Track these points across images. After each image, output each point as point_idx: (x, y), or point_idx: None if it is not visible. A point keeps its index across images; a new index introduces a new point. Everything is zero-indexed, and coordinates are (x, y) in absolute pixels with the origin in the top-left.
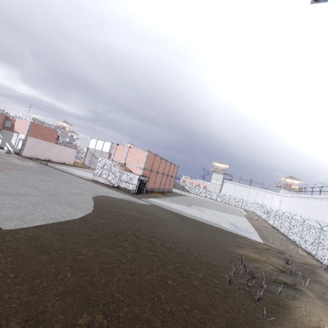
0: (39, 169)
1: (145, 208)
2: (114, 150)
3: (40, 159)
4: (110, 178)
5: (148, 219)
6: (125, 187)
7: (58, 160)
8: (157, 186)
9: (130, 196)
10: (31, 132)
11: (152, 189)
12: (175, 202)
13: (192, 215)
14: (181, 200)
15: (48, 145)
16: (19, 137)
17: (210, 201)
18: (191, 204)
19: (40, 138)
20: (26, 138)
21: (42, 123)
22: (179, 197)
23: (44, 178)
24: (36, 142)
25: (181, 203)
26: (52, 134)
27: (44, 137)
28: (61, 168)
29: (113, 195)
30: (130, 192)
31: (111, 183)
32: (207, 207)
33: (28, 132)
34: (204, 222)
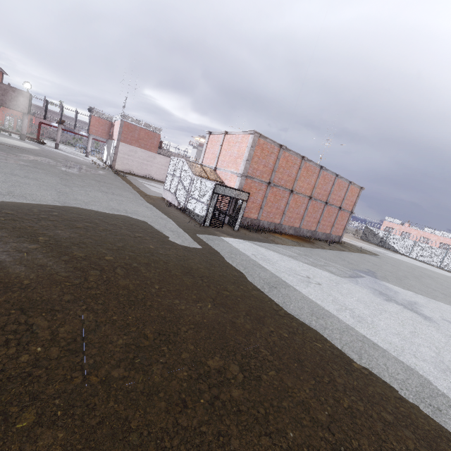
0: (80, 174)
1: (131, 249)
2: (204, 145)
3: (136, 175)
4: (178, 192)
5: (3, 282)
6: (193, 210)
7: (163, 178)
8: (291, 222)
9: (176, 225)
10: (123, 137)
11: (278, 227)
12: (309, 258)
13: (314, 306)
14: (342, 258)
15: (148, 156)
16: (114, 144)
17: (450, 279)
18: (367, 274)
19: (136, 145)
20: (117, 144)
21: (137, 122)
22: (345, 253)
23: (38, 175)
24: (130, 151)
25: (331, 264)
26: (151, 138)
27: (141, 144)
28: (139, 182)
29: (122, 213)
30: (199, 220)
31: (179, 202)
32: (423, 292)
33: (120, 137)
34: (344, 350)
